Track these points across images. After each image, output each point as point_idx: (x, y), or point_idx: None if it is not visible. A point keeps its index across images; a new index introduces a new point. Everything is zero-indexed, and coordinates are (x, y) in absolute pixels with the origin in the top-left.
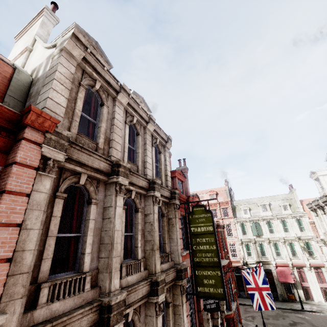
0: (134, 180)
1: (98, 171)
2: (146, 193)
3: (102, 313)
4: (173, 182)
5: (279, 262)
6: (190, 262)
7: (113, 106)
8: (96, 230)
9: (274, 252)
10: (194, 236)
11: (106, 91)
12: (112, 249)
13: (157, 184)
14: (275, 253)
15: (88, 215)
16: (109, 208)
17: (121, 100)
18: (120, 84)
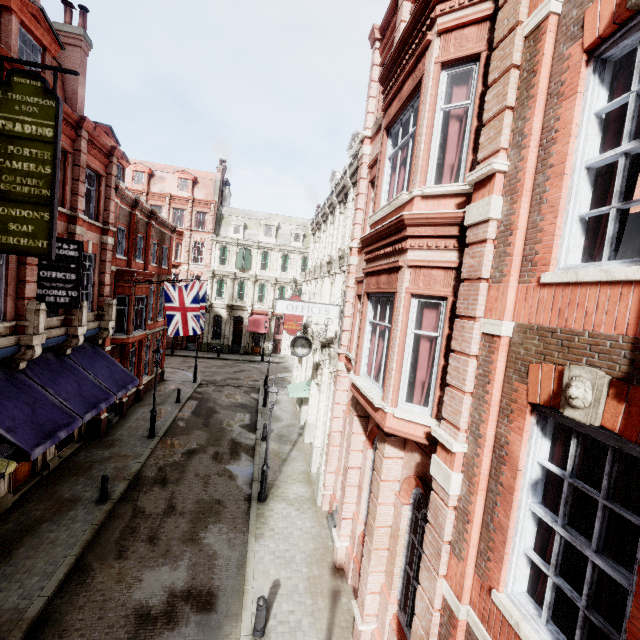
0: None
1: None
2: None
3: None
4: (2, 23)
5: (257, 309)
6: None
7: None
8: None
9: (257, 295)
10: (2, 138)
11: None
12: None
13: None
14: (258, 298)
15: None
16: None
17: None
18: None
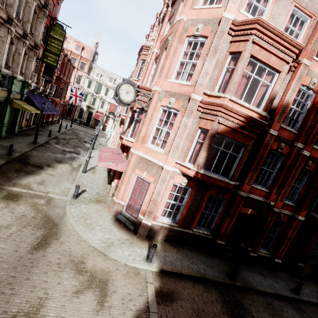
0: None
1: None
2: None
3: (9, 20)
4: None
5: (99, 111)
6: (44, 47)
7: None
8: None
9: (100, 105)
10: (51, 37)
11: None
12: (15, 1)
13: None
14: (101, 106)
15: None
16: None
17: None
18: None
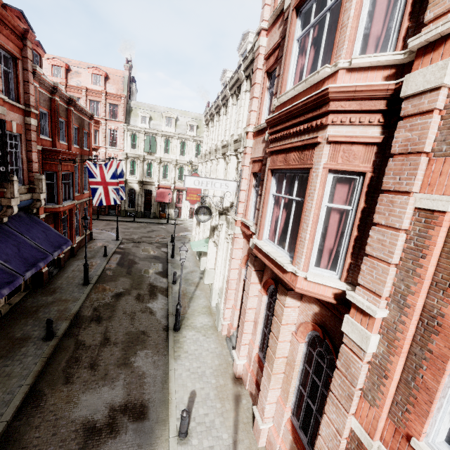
0: None
1: None
2: None
3: None
4: None
5: (162, 184)
6: None
7: None
8: None
9: (161, 173)
10: None
11: None
12: None
13: None
14: (163, 175)
15: None
16: None
17: None
18: None
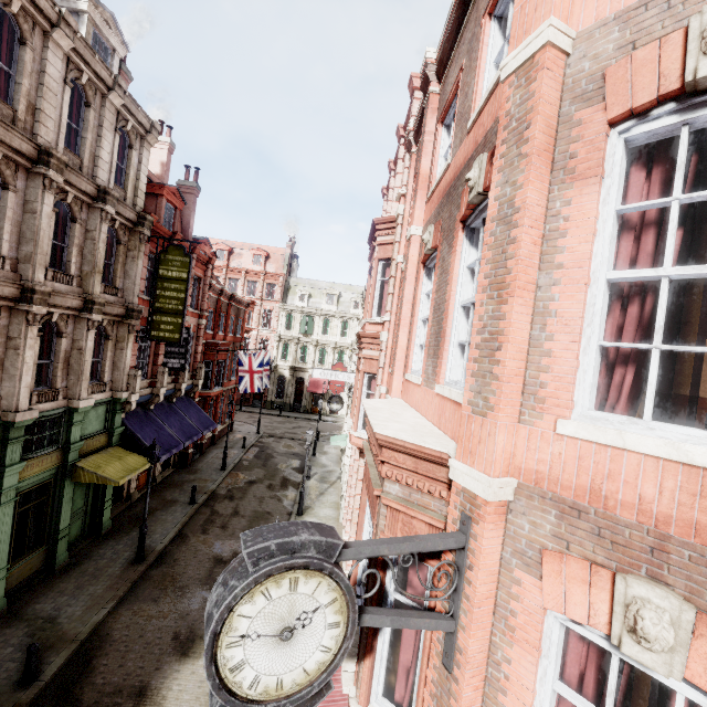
0: (73, 179)
1: (18, 154)
2: (93, 204)
3: (25, 293)
4: (158, 203)
5: None
6: (149, 307)
7: (43, 46)
8: (15, 221)
9: (317, 358)
10: (162, 280)
11: (31, 18)
12: (36, 246)
13: (111, 196)
14: (319, 360)
15: (4, 202)
16: (33, 202)
17: (59, 41)
18: (60, 9)
